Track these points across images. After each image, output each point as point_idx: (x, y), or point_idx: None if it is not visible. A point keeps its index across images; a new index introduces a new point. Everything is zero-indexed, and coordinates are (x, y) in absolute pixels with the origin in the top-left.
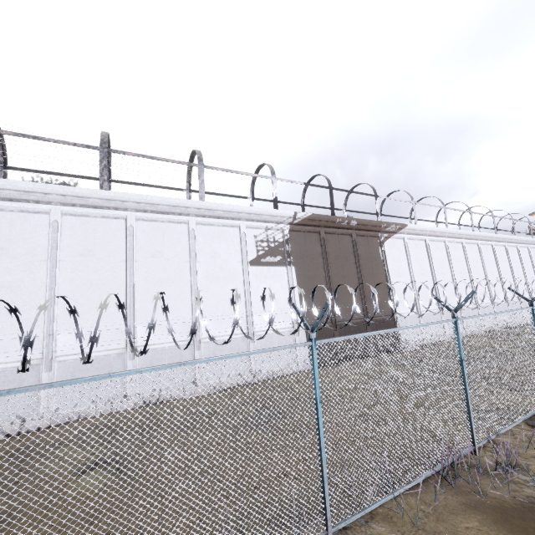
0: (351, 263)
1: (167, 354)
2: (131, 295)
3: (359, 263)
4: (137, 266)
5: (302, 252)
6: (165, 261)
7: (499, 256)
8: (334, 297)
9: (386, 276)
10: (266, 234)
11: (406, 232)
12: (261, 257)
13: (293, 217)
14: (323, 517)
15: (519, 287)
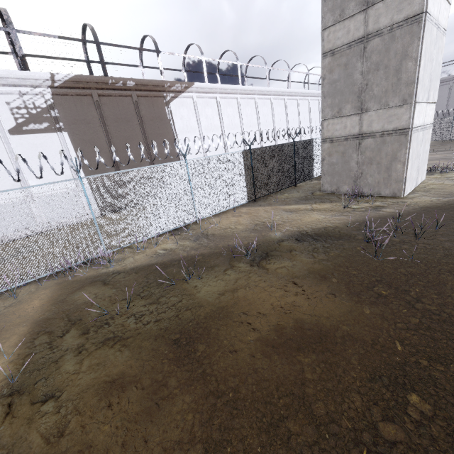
0: (134, 125)
1: None
2: None
3: (143, 124)
4: None
5: (74, 117)
6: None
7: (290, 109)
8: None
9: (173, 134)
10: (22, 100)
11: (195, 91)
12: (22, 125)
13: (51, 80)
14: None
15: (303, 135)
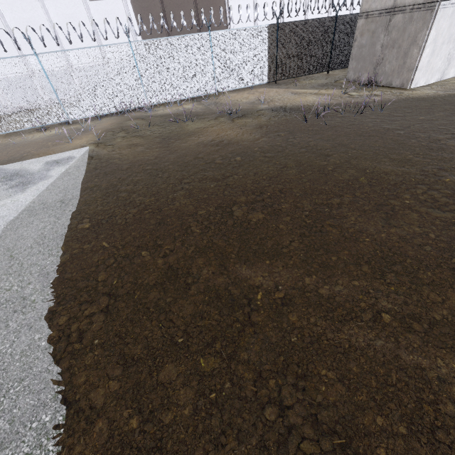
0: None
1: (55, 75)
2: (12, 34)
3: None
4: (2, 8)
5: None
6: (20, 2)
7: None
8: (49, 31)
9: (225, 2)
10: None
11: None
12: None
13: None
14: (66, 116)
15: None
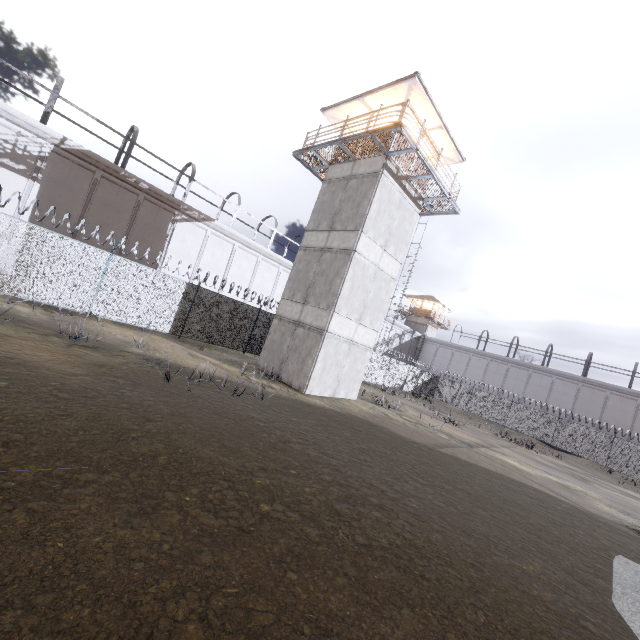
0: (123, 218)
1: None
2: None
3: (133, 223)
4: None
5: (59, 178)
6: None
7: None
8: None
9: (163, 249)
10: (16, 138)
11: (213, 227)
12: None
13: (61, 141)
14: None
15: None
